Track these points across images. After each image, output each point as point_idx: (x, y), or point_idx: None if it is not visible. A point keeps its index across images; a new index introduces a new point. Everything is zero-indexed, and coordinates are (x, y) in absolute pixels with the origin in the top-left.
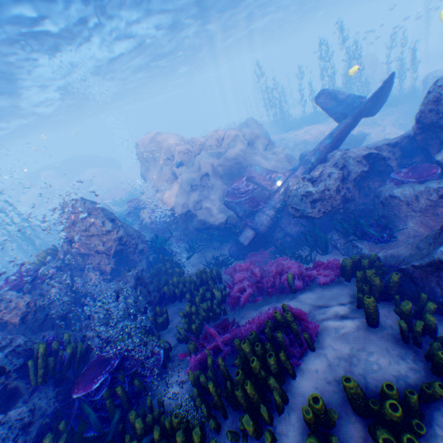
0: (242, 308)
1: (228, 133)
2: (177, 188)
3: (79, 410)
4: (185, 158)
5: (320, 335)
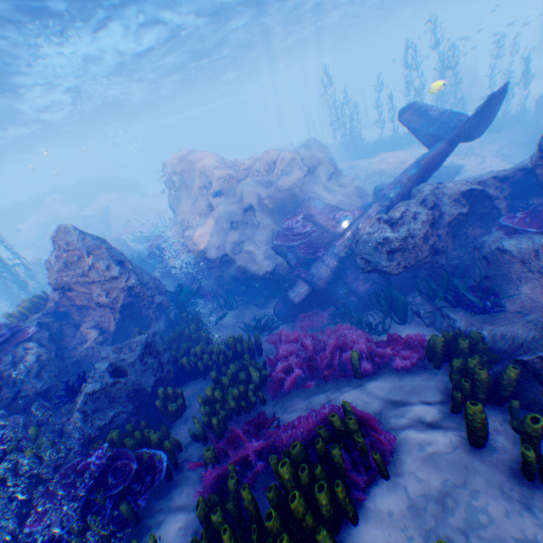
0: (287, 395)
1: (282, 156)
2: (212, 224)
3: None
4: (225, 185)
5: (397, 453)
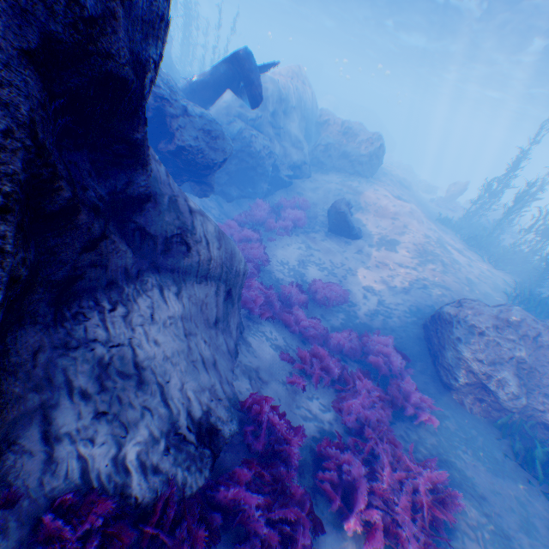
0: None
1: None
2: None
3: None
4: None
5: None
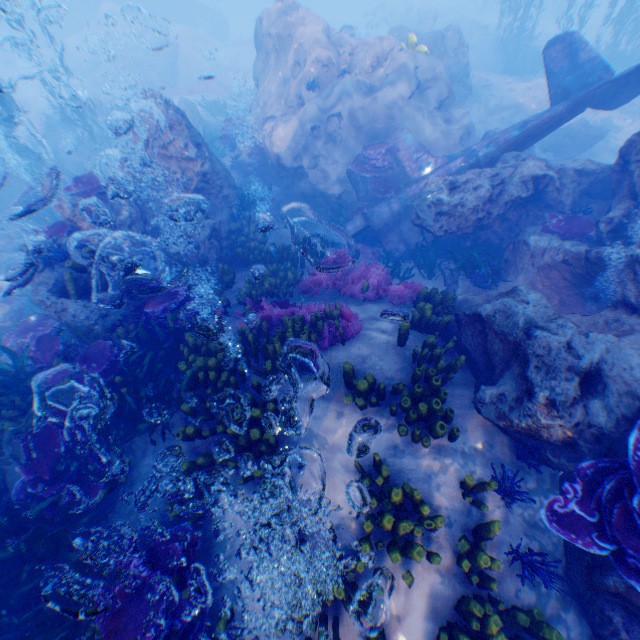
0: (310, 298)
1: (395, 58)
2: (294, 125)
3: (145, 323)
4: (322, 74)
5: (356, 338)
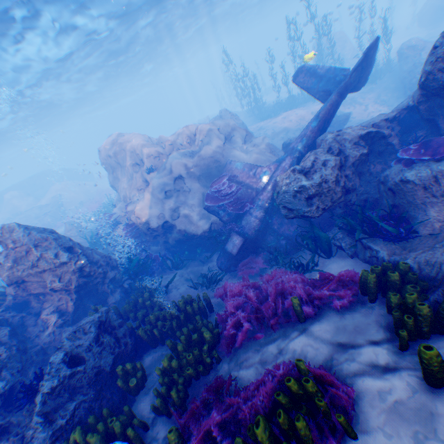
0: (240, 350)
1: (200, 128)
2: (149, 197)
3: None
4: (156, 161)
5: (358, 406)
